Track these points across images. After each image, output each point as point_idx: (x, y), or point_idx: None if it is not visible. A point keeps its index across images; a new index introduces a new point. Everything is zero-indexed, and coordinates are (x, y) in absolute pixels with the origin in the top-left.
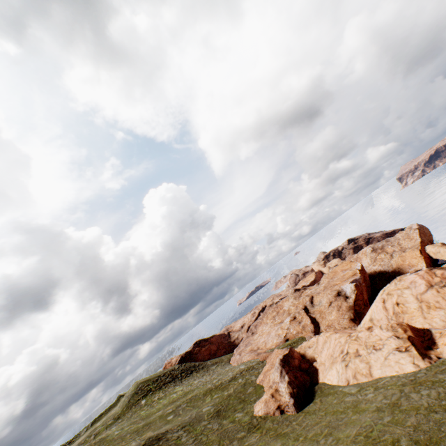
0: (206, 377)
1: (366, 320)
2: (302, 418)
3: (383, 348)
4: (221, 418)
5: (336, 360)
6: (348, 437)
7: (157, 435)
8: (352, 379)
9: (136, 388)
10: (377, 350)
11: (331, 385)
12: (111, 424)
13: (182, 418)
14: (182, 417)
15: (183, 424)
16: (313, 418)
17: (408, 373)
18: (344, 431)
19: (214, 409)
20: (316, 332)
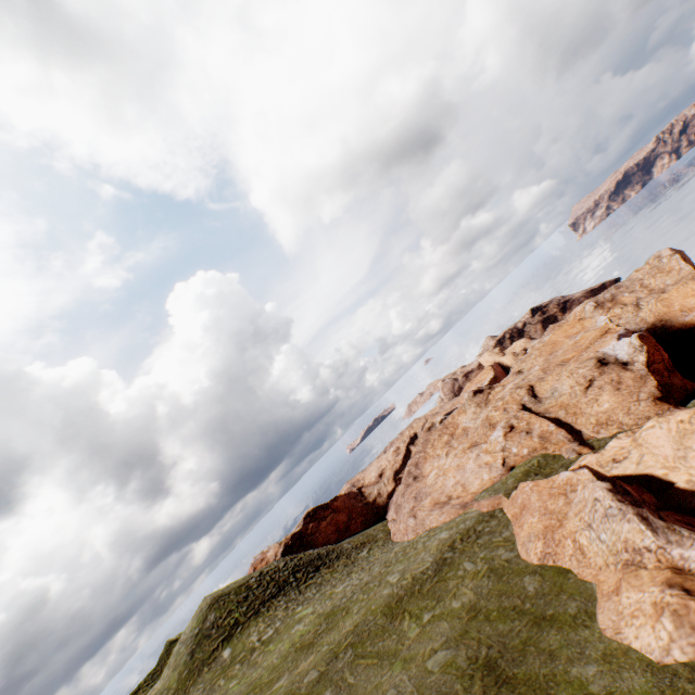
0: (357, 574)
1: None
2: None
3: None
4: (526, 693)
5: None
6: None
7: None
8: None
9: (204, 626)
10: None
11: None
12: None
13: None
14: None
15: None
16: None
17: None
18: None
19: (471, 660)
20: (578, 440)
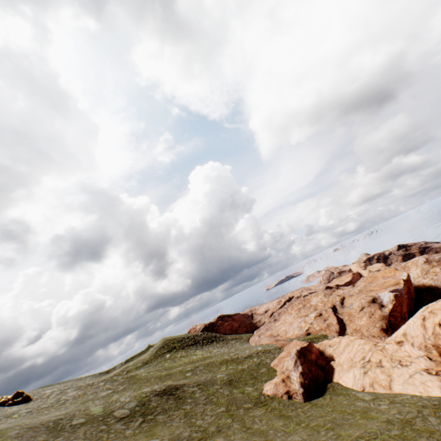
0: (225, 349)
1: (399, 334)
2: (308, 408)
3: (410, 365)
4: (232, 387)
5: (355, 365)
6: (349, 437)
7: (175, 385)
8: (368, 387)
9: (163, 343)
10: (403, 365)
11: (345, 387)
12: (140, 366)
13: (198, 377)
14: (199, 377)
15: (198, 382)
16: (319, 411)
17: (432, 396)
18: (347, 430)
19: (228, 378)
20: (340, 333)
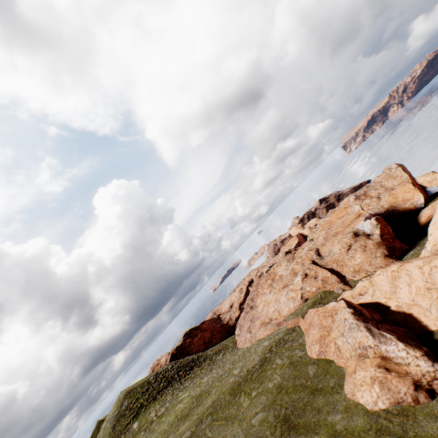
0: (216, 370)
1: None
2: None
3: None
4: (303, 433)
5: None
6: None
7: None
8: None
9: (121, 409)
10: None
11: None
12: None
13: None
14: None
15: None
16: None
17: None
18: None
19: (275, 417)
20: (343, 281)
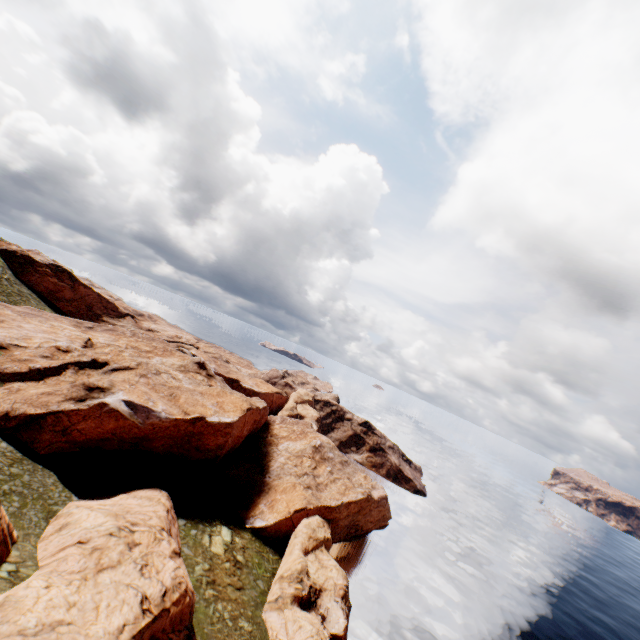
0: None
1: None
2: None
3: None
4: None
5: None
6: None
7: None
8: None
9: None
10: None
11: None
12: None
13: None
14: None
15: None
16: None
17: None
18: None
19: None
20: None
